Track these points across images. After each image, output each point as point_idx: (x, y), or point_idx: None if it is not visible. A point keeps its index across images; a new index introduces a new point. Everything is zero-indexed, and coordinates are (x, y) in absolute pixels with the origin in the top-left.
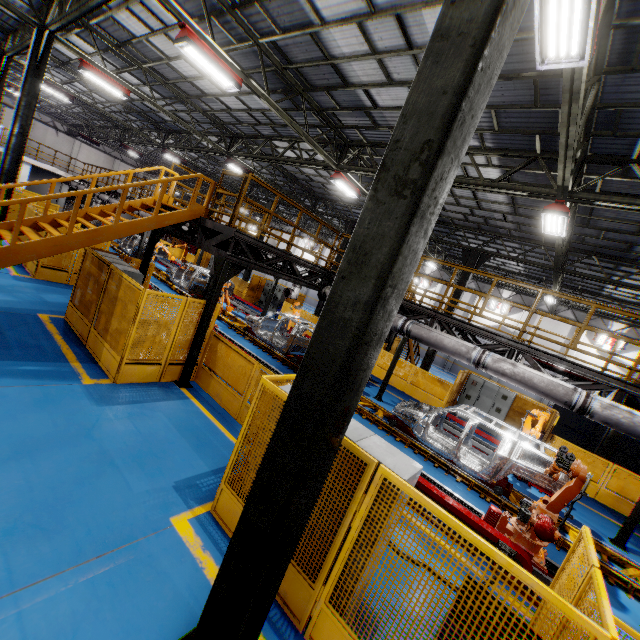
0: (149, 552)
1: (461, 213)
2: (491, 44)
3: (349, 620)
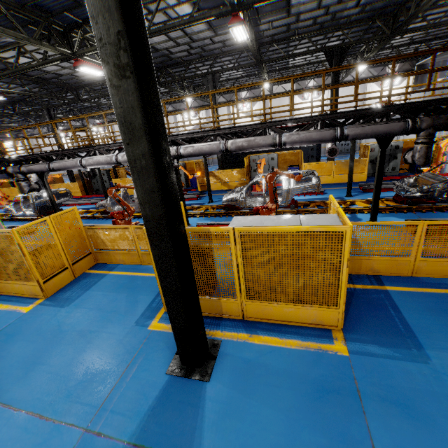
0: None
1: (88, 75)
2: None
3: (1, 279)
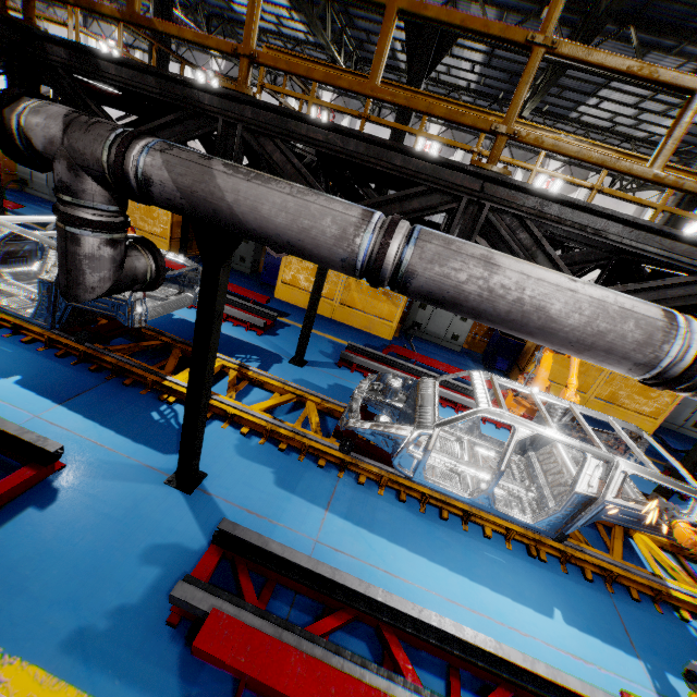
0: None
1: None
2: None
3: None
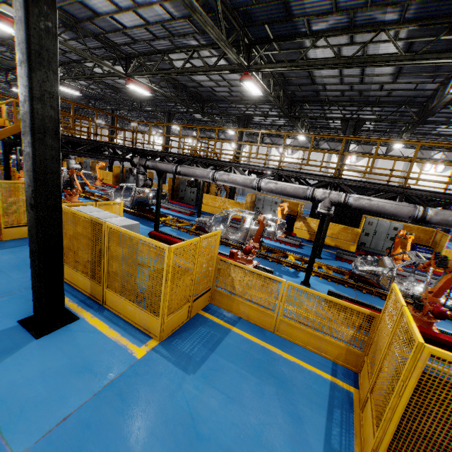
0: (22, 295)
1: (225, 91)
2: (33, 17)
3: (114, 290)
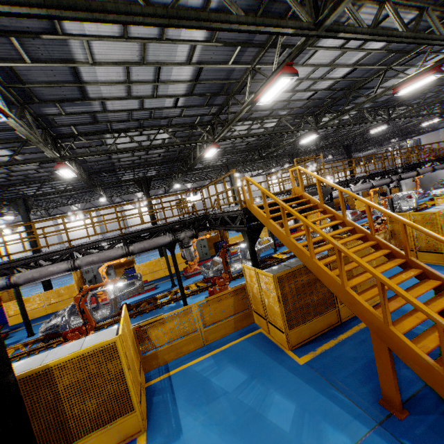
0: None
1: (225, 147)
2: None
3: None
